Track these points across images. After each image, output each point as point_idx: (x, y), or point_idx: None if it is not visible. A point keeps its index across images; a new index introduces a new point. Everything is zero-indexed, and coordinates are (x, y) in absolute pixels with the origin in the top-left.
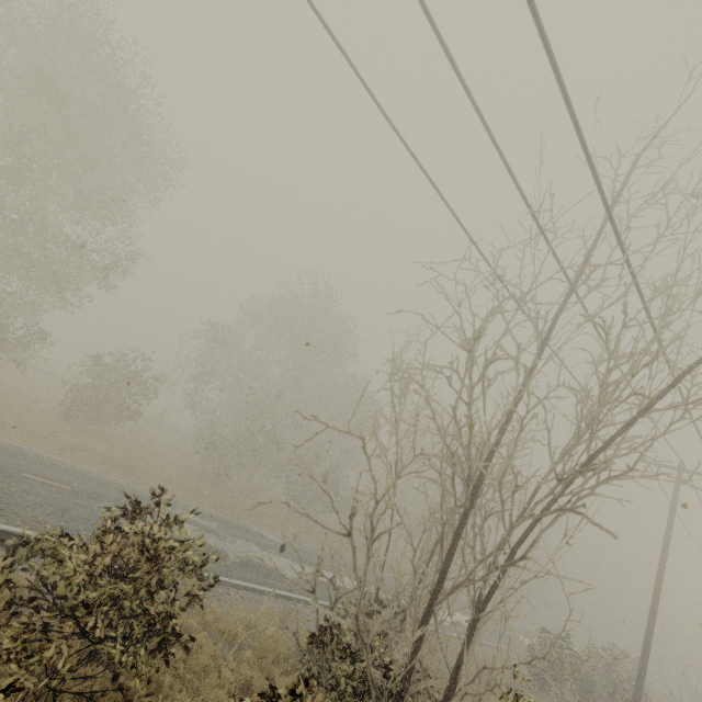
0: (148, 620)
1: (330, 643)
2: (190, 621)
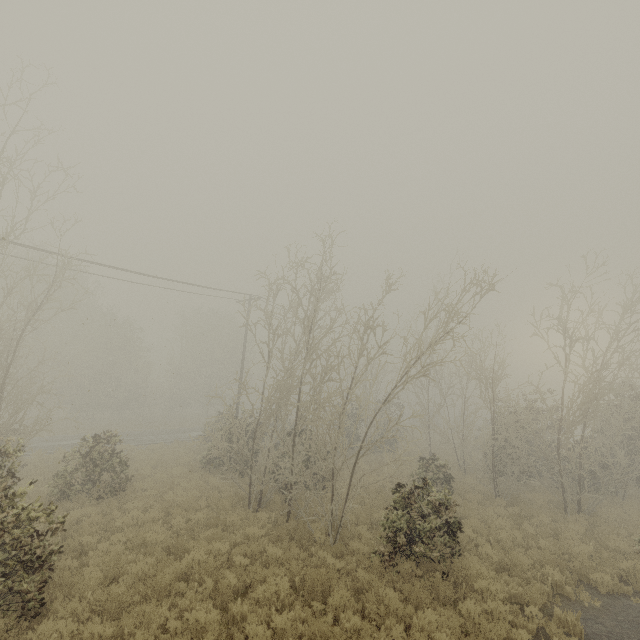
0: None
1: None
2: None
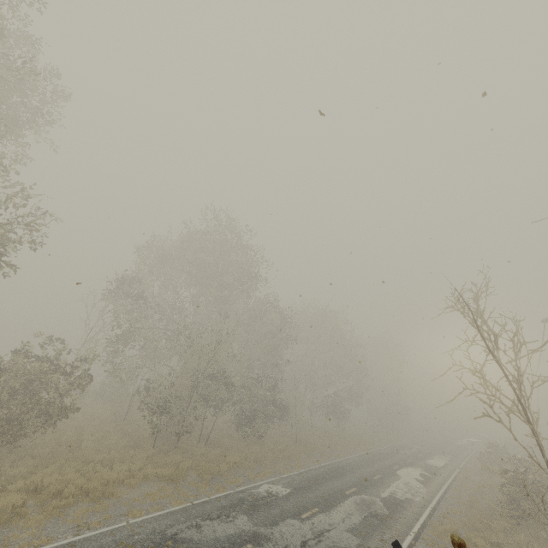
0: None
1: None
2: None
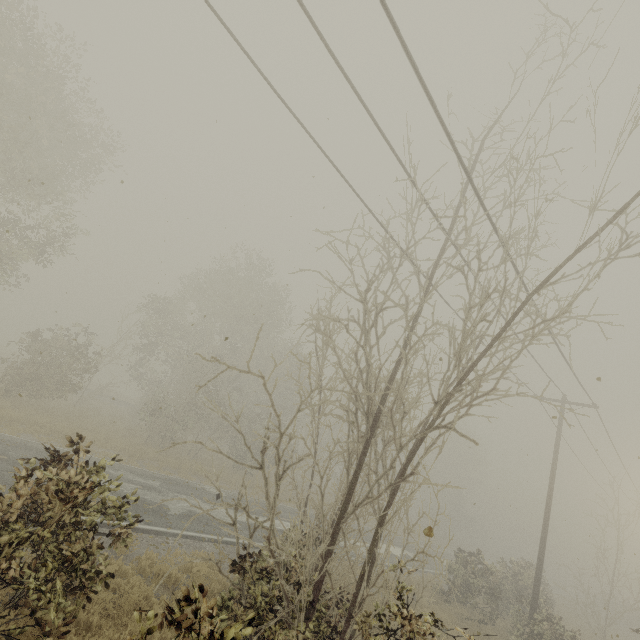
0: (64, 558)
1: (249, 567)
2: (124, 567)
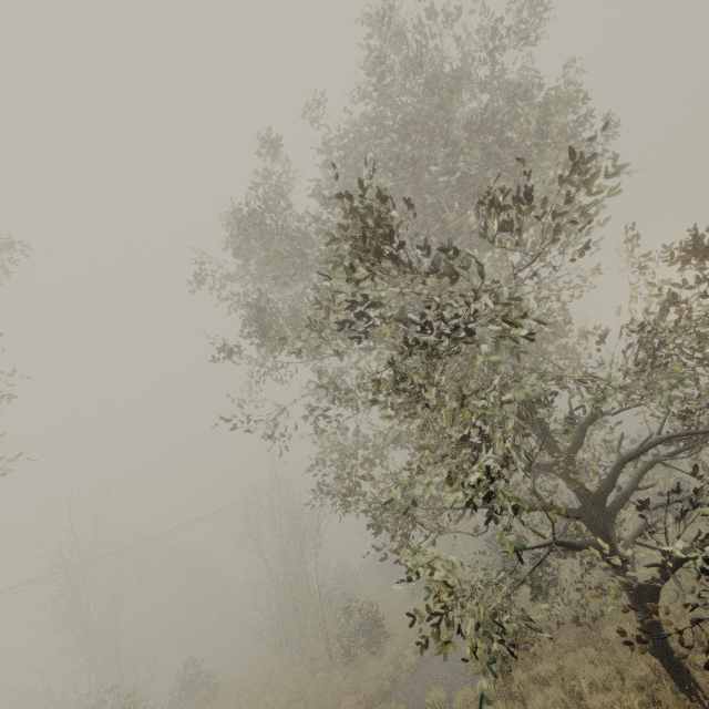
0: None
1: None
2: None
